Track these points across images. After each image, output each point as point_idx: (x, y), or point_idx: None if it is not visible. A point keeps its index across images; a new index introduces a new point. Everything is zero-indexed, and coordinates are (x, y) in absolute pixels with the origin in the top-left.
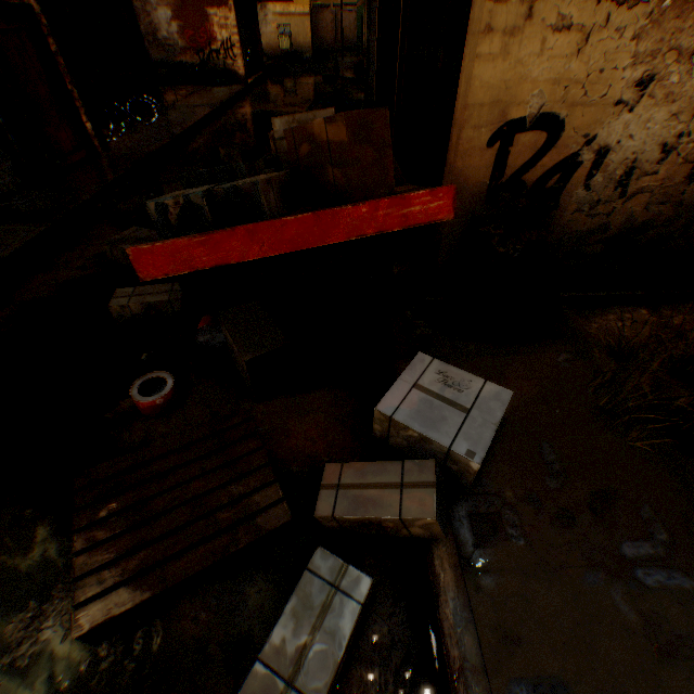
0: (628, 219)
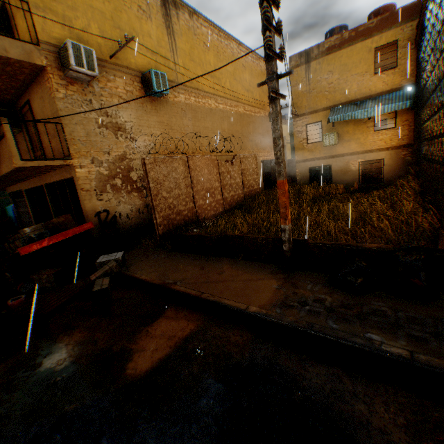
0: (135, 223)
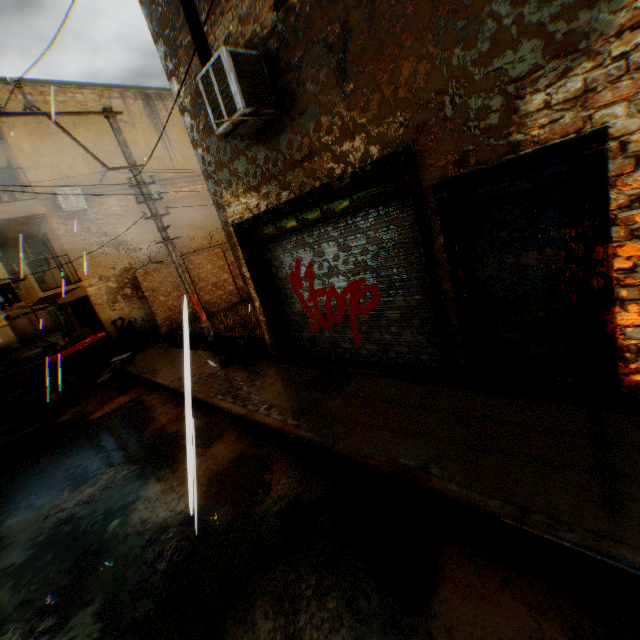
0: (152, 325)
